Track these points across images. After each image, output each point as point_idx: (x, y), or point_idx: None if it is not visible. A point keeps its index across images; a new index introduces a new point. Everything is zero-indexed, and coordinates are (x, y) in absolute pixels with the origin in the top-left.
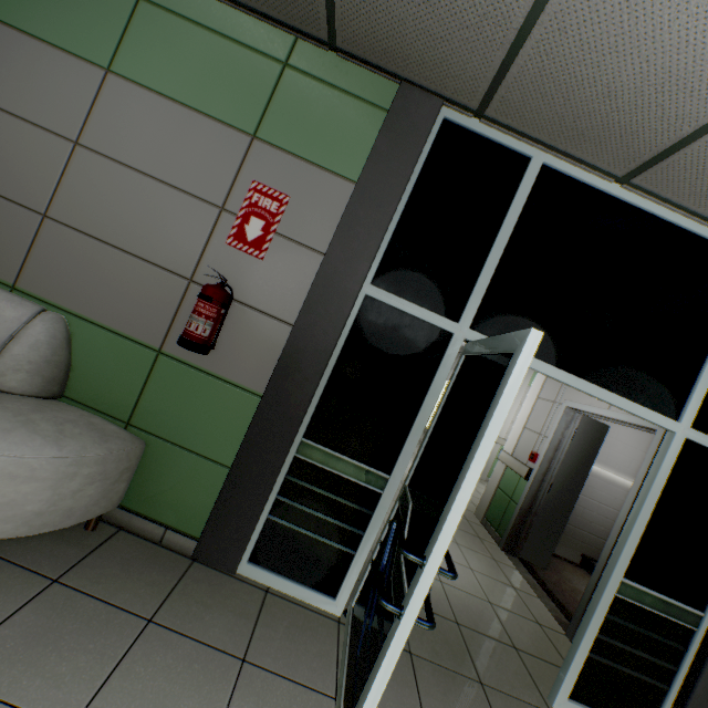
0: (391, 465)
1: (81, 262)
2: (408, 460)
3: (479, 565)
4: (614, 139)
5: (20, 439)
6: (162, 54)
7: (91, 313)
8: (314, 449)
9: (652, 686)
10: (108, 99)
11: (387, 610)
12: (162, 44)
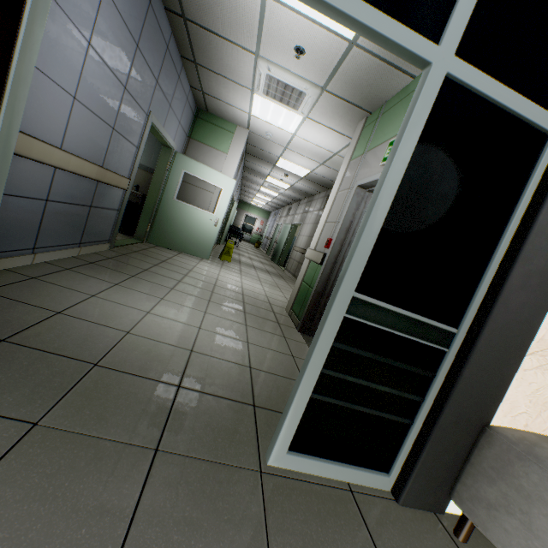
0: None
1: None
2: None
3: (261, 340)
4: None
5: None
6: None
7: None
8: None
9: (393, 423)
10: None
11: None
12: None
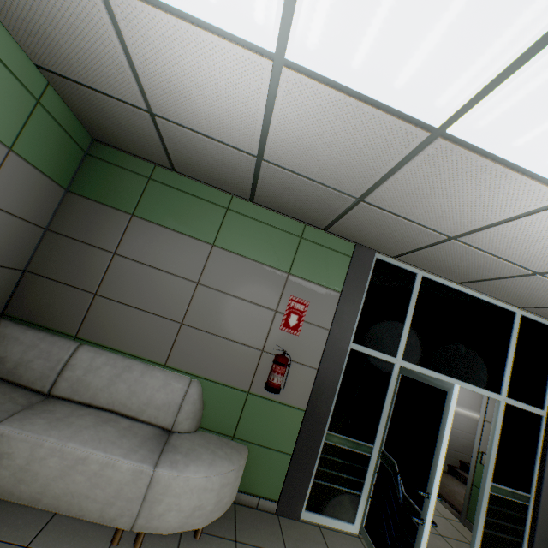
0: (373, 438)
1: (203, 347)
2: (382, 435)
3: None
4: (456, 274)
5: (221, 463)
6: (240, 235)
7: (209, 375)
8: (333, 436)
9: (515, 541)
10: (214, 259)
11: (417, 521)
12: (240, 230)
